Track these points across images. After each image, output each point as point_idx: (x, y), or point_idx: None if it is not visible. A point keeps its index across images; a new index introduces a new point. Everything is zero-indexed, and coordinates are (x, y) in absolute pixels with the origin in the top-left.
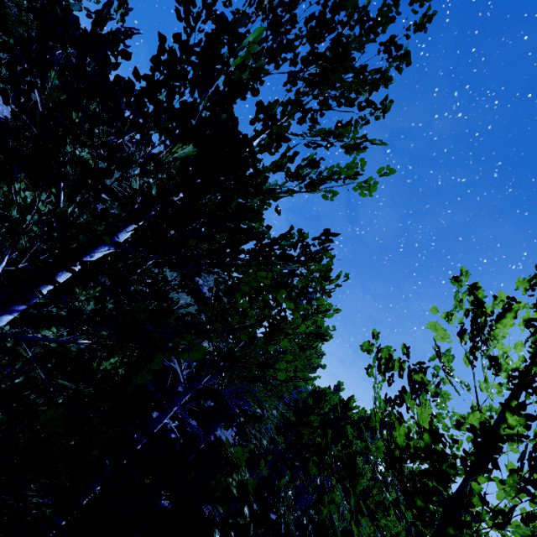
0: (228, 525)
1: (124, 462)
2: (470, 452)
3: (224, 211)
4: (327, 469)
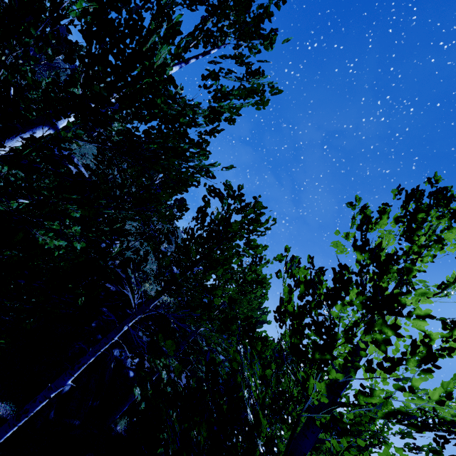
0: (146, 381)
1: (78, 373)
2: (330, 288)
3: (118, 60)
4: (232, 335)
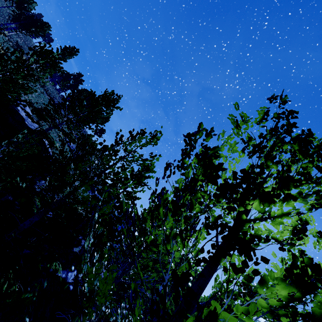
0: None
1: None
2: None
3: None
4: None
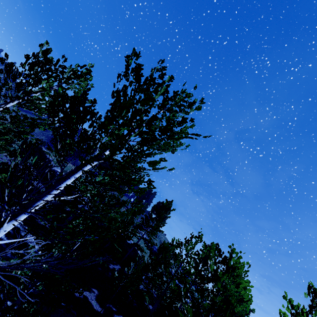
0: None
1: None
2: None
3: None
4: None
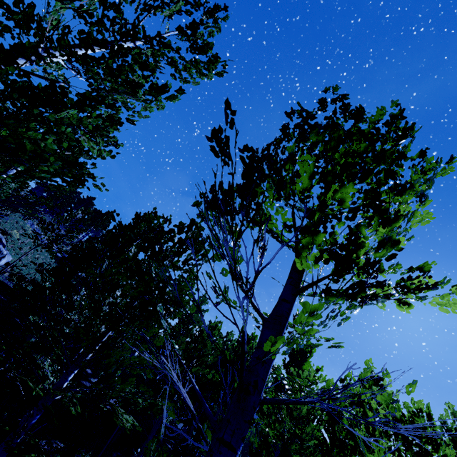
0: None
1: None
2: None
3: None
4: None
